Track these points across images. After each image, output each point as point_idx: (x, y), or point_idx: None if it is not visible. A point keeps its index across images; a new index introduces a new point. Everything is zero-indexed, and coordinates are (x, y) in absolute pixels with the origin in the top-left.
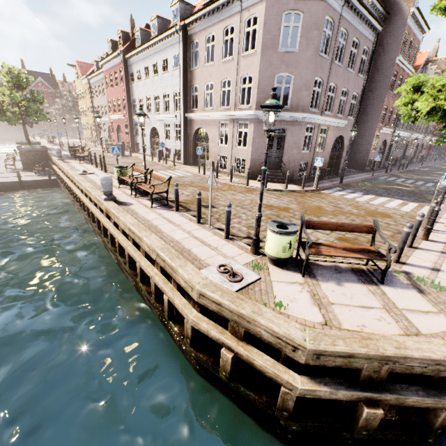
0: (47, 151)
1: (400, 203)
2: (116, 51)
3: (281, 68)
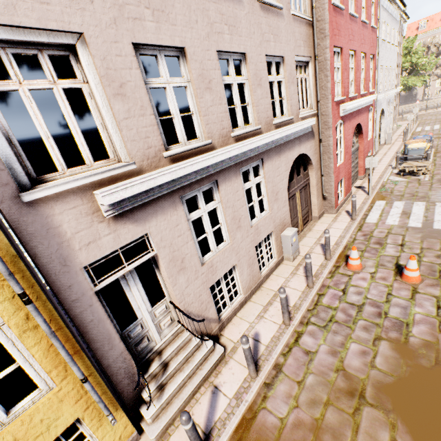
0: None
1: None
2: None
3: None
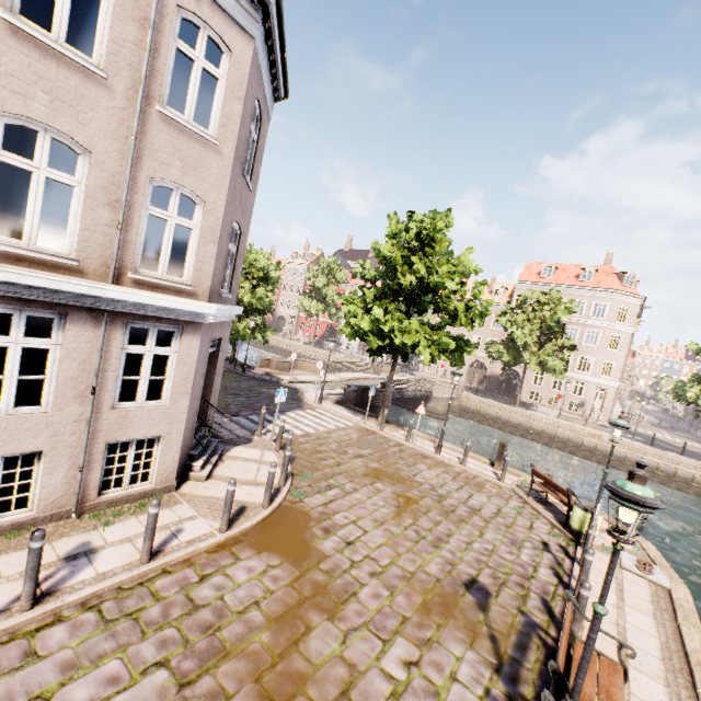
0: None
1: (311, 415)
2: None
3: (238, 211)
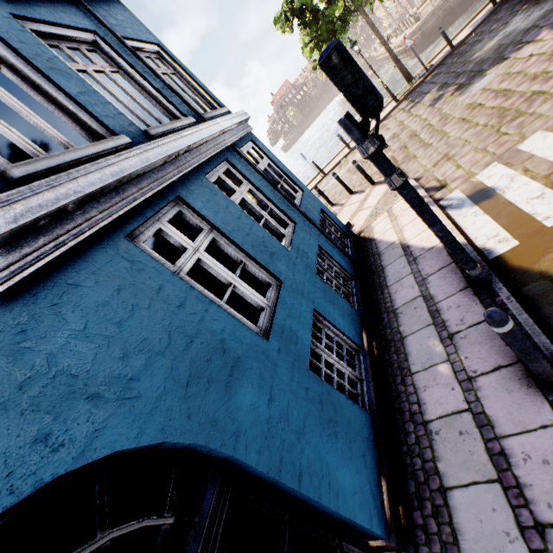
0: (370, 57)
1: None
2: None
3: None
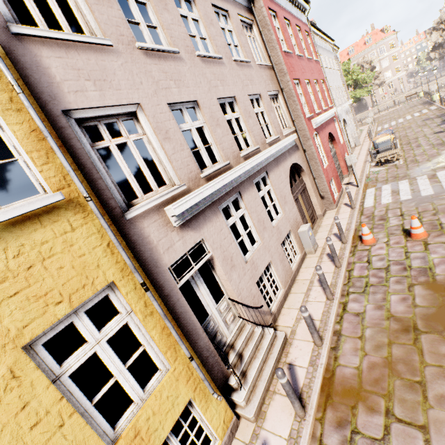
0: None
1: None
2: (307, 1)
3: None
